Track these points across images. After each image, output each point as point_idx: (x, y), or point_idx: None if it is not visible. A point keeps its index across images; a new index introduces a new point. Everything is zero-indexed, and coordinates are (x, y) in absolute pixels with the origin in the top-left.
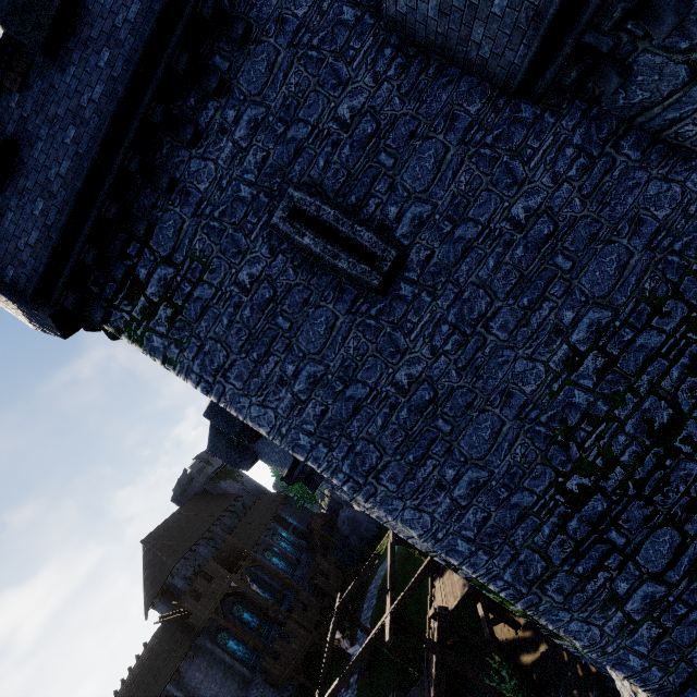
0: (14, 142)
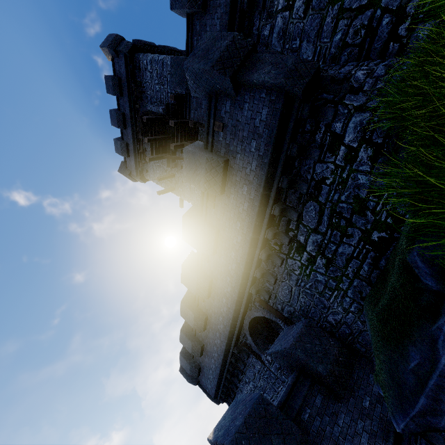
0: (200, 367)
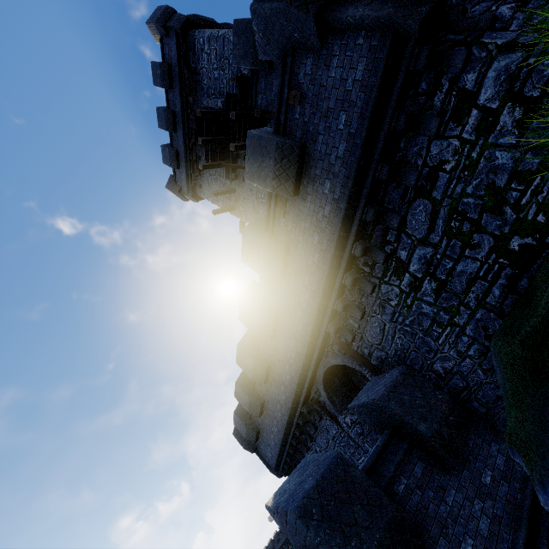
0: (258, 430)
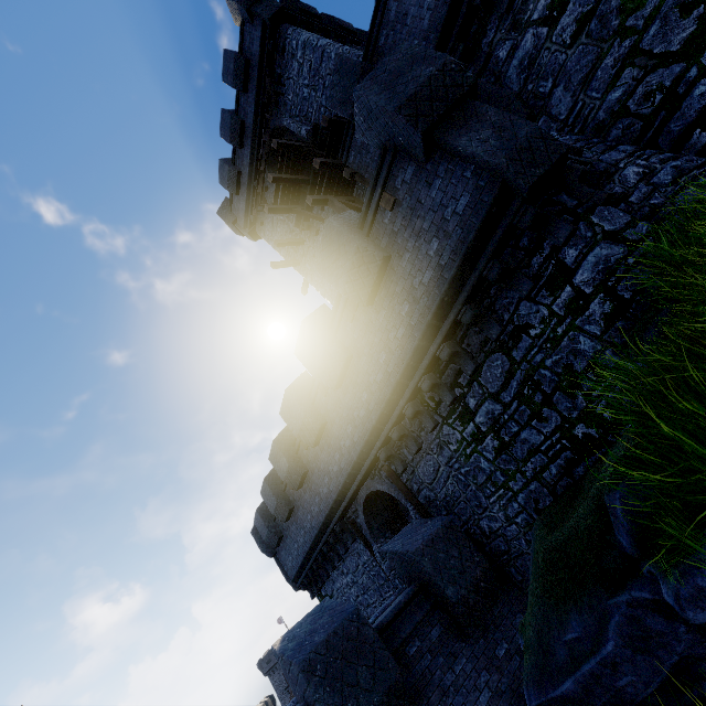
0: (282, 535)
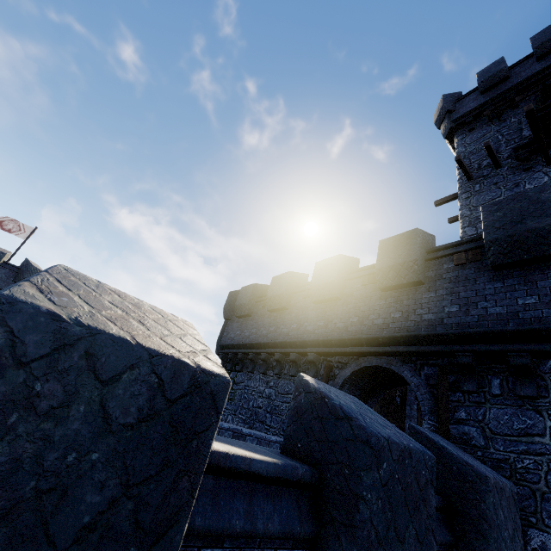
0: (250, 315)
